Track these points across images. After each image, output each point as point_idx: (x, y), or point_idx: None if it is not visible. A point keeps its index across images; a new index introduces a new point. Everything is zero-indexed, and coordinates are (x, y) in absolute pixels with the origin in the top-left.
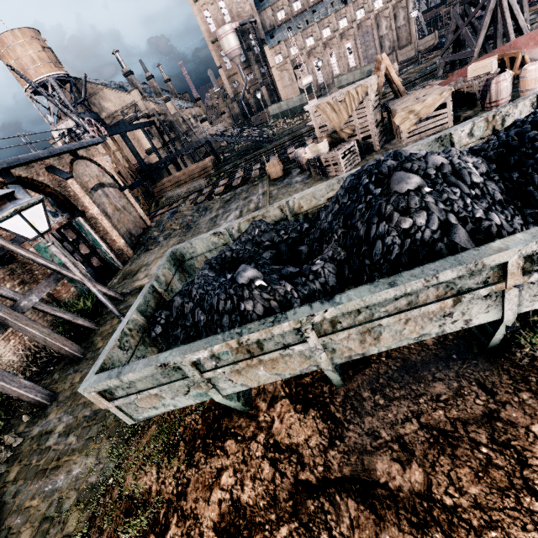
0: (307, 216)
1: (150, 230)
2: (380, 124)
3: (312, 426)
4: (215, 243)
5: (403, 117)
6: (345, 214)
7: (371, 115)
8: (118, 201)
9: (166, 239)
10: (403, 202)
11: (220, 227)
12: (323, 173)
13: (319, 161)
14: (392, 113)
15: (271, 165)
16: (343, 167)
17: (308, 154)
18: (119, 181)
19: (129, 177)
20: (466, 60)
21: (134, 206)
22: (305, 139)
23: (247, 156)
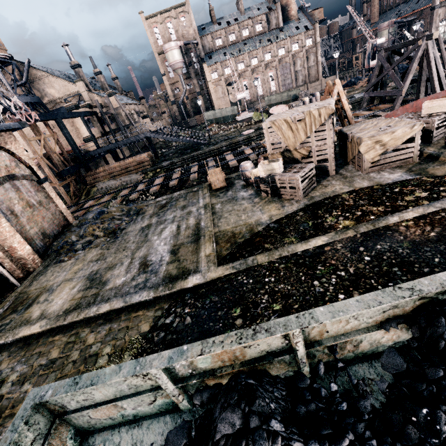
0: (359, 383)
1: (70, 231)
2: (334, 148)
3: None
4: (136, 385)
5: (368, 146)
6: None
7: (332, 139)
8: (32, 195)
9: (85, 248)
10: None
11: (149, 357)
12: (275, 194)
13: (272, 181)
14: (354, 140)
15: (212, 173)
16: (301, 192)
17: (261, 171)
18: (39, 173)
19: (59, 164)
20: (385, 98)
21: (54, 201)
22: (243, 148)
23: (185, 156)
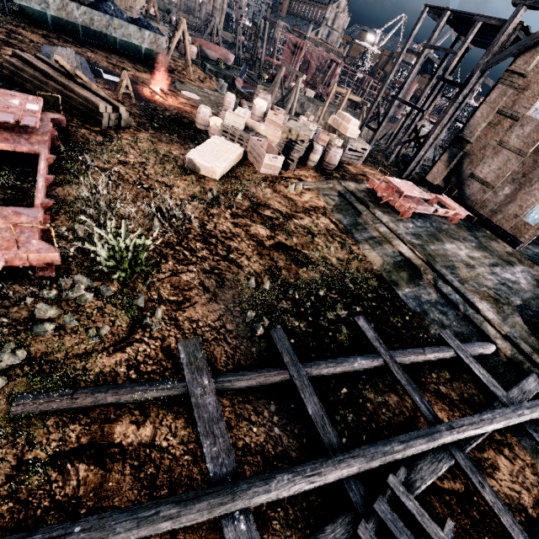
0: None
1: None
2: None
3: (72, 40)
4: None
5: None
6: (96, 3)
7: (136, 15)
8: None
9: None
10: (107, 5)
11: None
12: None
13: None
14: None
15: None
16: None
17: None
18: None
19: None
20: None
21: None
22: None
23: None
